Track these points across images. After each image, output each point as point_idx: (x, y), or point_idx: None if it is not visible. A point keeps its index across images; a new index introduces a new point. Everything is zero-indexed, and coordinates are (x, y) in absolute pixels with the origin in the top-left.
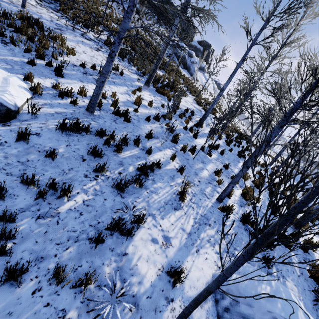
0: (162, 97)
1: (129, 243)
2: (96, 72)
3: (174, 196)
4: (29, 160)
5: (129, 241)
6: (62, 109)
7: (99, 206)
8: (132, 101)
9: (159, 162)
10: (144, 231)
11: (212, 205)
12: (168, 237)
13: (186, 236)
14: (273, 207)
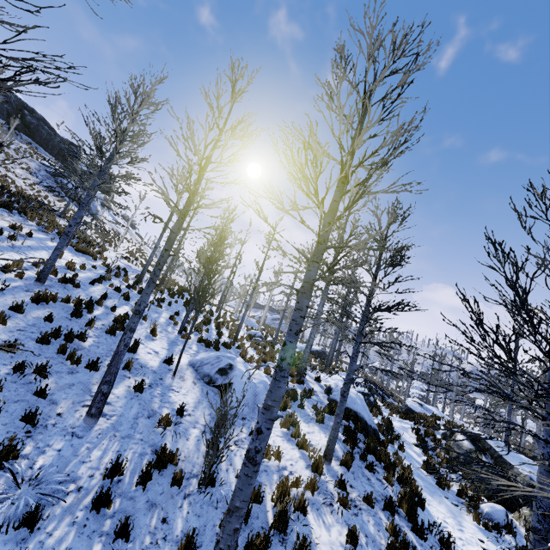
0: (86, 257)
1: (137, 355)
2: (4, 237)
3: (148, 334)
4: (35, 324)
5: (136, 354)
6: (14, 284)
7: (106, 342)
8: (64, 266)
9: (127, 314)
10: (141, 350)
11: (176, 336)
12: (157, 351)
13: (167, 350)
14: (219, 333)
